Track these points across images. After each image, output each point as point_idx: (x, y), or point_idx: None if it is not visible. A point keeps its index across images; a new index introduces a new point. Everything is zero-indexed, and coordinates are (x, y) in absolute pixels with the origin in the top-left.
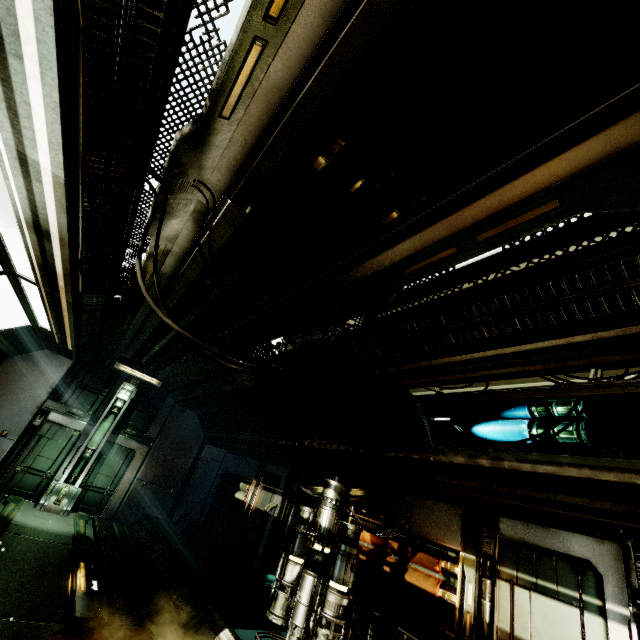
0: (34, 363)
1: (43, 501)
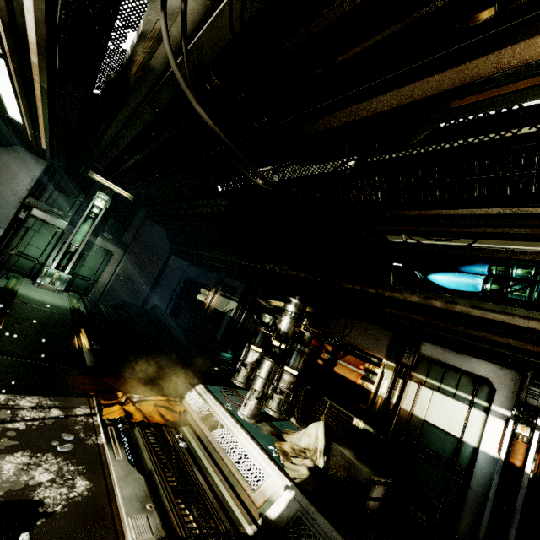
0: (8, 158)
1: (39, 281)
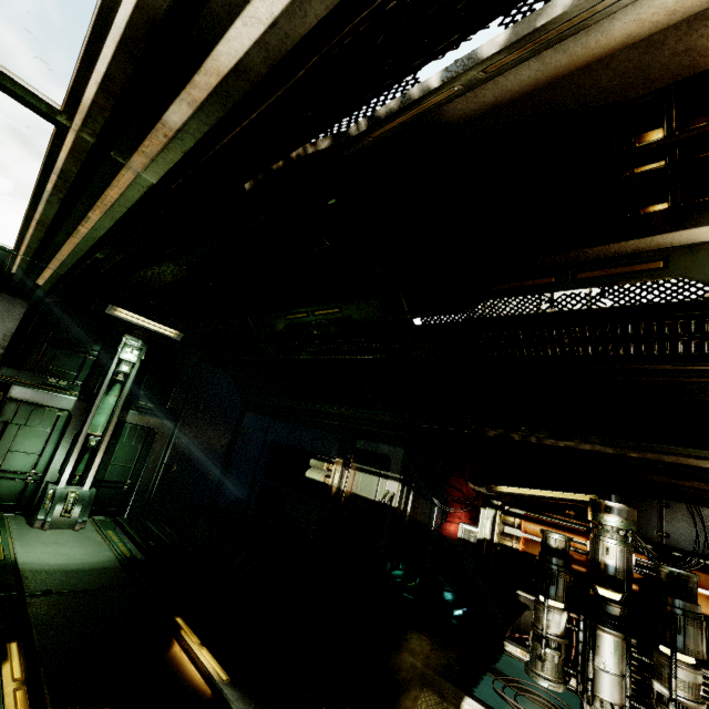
0: None
1: (42, 516)
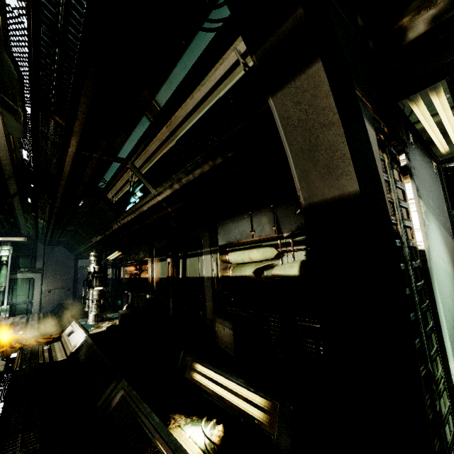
0: None
1: None
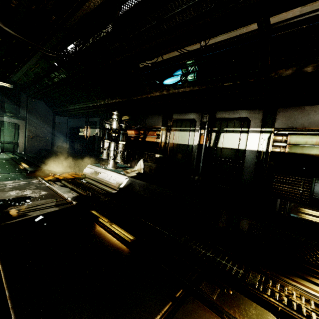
0: None
1: None
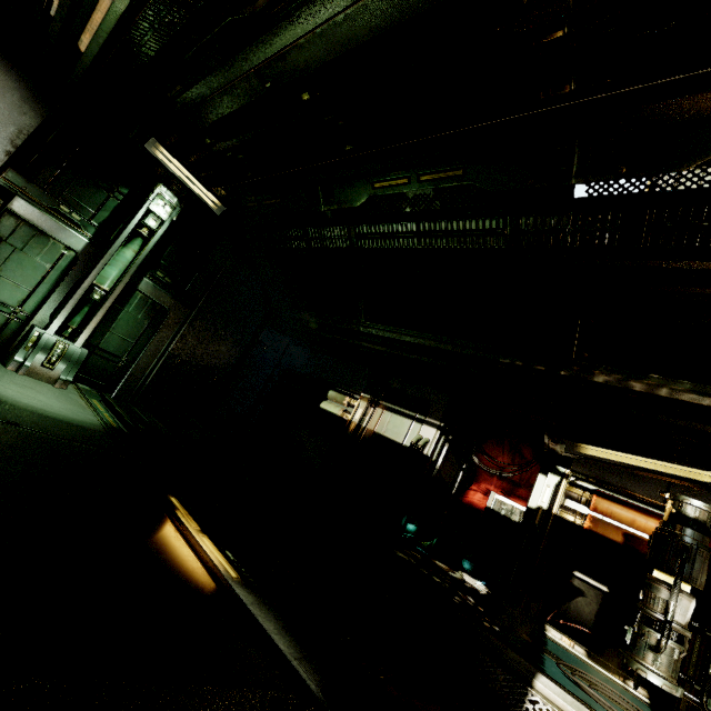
0: None
1: (20, 358)
